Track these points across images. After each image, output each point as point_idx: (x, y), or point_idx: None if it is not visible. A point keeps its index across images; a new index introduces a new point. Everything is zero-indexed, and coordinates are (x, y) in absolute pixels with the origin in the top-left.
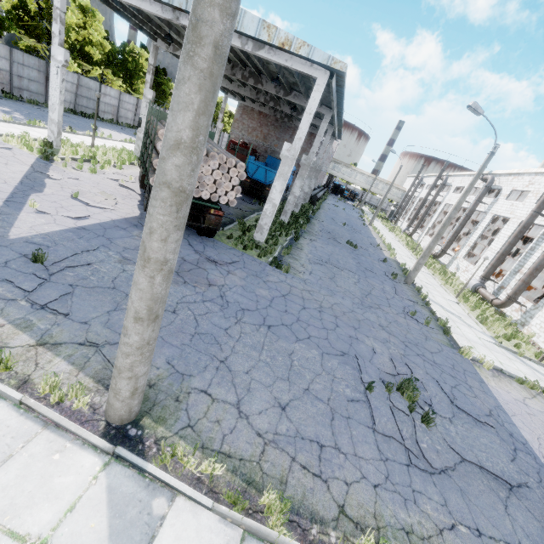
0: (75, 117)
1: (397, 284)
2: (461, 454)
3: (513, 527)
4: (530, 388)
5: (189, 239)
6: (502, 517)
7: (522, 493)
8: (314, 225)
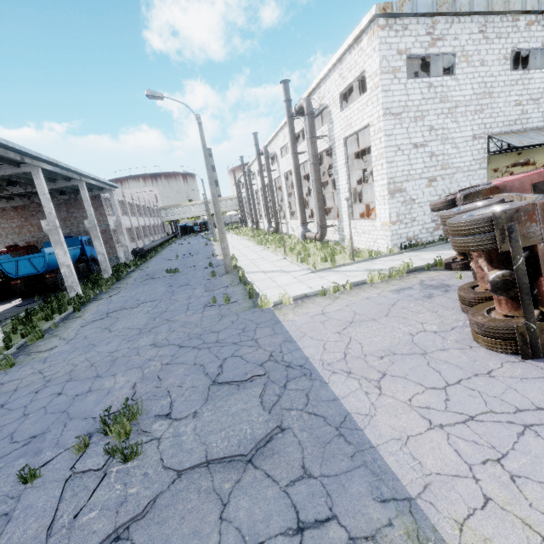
0: None
1: (215, 280)
2: (179, 465)
3: (220, 543)
4: (334, 293)
5: None
6: (206, 539)
7: (268, 451)
8: (130, 277)
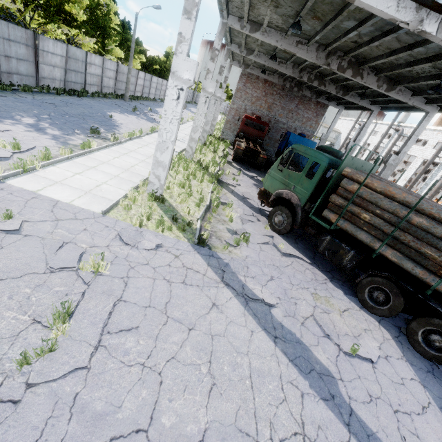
0: (75, 101)
1: None
2: None
3: None
4: None
5: None
6: None
7: None
8: None
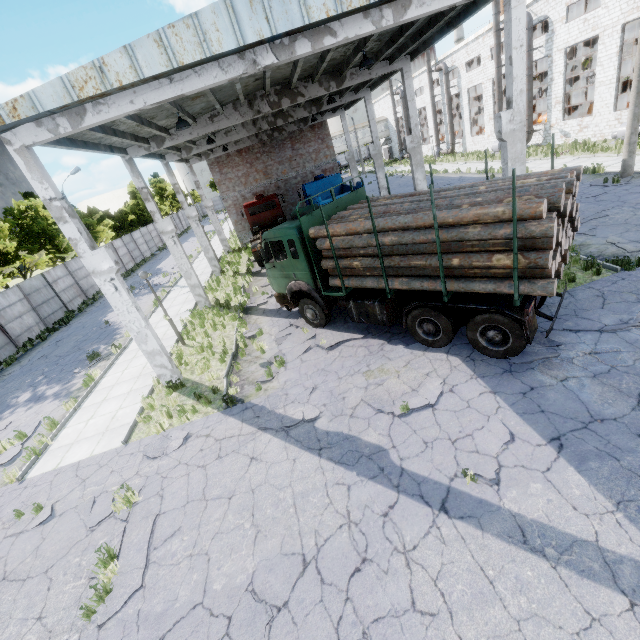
0: (65, 334)
1: (635, 184)
2: None
3: None
4: None
5: (547, 326)
6: None
7: None
8: None
